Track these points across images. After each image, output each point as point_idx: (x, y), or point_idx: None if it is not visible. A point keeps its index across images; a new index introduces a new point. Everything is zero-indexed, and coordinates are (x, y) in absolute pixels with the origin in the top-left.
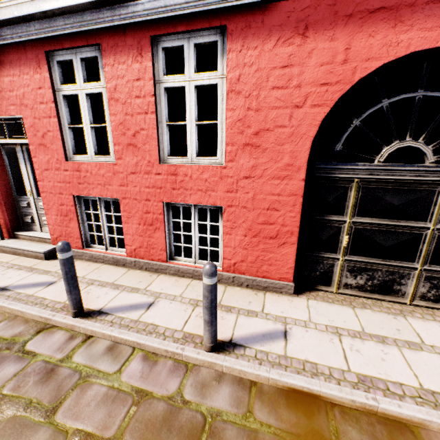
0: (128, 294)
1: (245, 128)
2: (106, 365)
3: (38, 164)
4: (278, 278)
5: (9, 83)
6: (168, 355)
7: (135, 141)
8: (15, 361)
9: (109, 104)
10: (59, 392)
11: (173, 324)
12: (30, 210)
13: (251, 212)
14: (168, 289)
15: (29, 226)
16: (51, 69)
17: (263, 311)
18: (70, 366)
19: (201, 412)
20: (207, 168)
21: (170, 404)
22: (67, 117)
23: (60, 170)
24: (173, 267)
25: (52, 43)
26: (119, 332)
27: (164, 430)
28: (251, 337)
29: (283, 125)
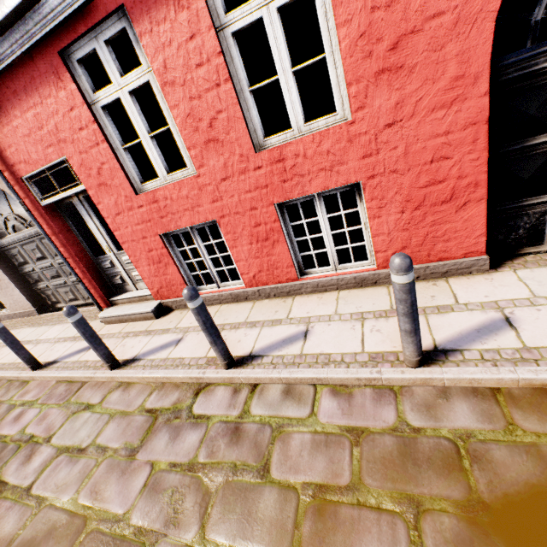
0: (272, 329)
1: (372, 45)
2: (293, 411)
3: (106, 211)
4: (462, 254)
5: (34, 119)
6: (362, 384)
7: (214, 134)
8: (192, 428)
9: (164, 93)
10: (259, 450)
11: (348, 348)
12: (115, 269)
13: (405, 175)
14: (314, 310)
15: (122, 288)
16: (75, 76)
17: (458, 302)
18: (253, 420)
19: (445, 438)
20: (325, 133)
21: (398, 436)
22: (116, 137)
23: (133, 210)
24: (309, 283)
25: (62, 36)
26: (289, 372)
27: (409, 465)
28: (461, 338)
29: (438, 12)
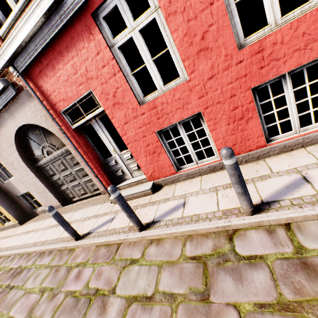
0: (265, 182)
1: None
2: None
3: (117, 123)
4: None
5: (71, 67)
6: None
7: (204, 44)
8: (251, 268)
9: (167, 22)
10: None
11: None
12: (118, 165)
13: None
14: (294, 163)
15: (122, 178)
16: (100, 30)
17: None
18: (317, 254)
19: None
20: (302, 18)
21: None
22: (127, 67)
23: (137, 117)
24: (277, 146)
25: (94, 1)
26: None
27: None
28: None
29: None
